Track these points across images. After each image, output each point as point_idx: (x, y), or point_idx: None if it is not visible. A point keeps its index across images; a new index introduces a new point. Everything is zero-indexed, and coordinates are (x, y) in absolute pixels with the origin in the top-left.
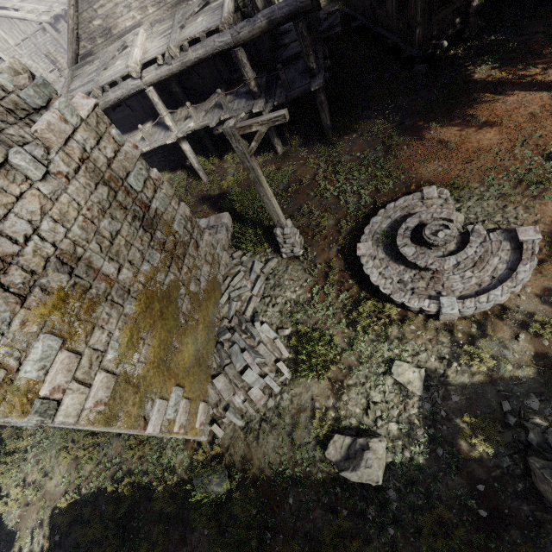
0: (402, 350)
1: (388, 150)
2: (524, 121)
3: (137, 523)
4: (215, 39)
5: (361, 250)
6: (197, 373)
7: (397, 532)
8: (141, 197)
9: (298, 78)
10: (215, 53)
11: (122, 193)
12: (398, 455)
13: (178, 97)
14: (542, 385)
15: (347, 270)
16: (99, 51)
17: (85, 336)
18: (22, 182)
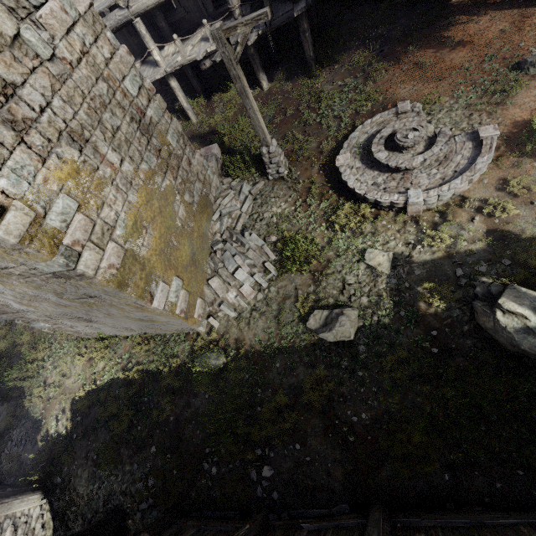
0: (374, 242)
1: (368, 76)
2: (495, 38)
3: (147, 399)
4: None
5: (340, 161)
6: (193, 272)
7: (365, 373)
8: (137, 103)
9: (282, 7)
10: None
11: (119, 94)
12: (367, 320)
13: (165, 32)
14: (491, 253)
15: (327, 183)
16: None
17: (97, 209)
18: (34, 58)
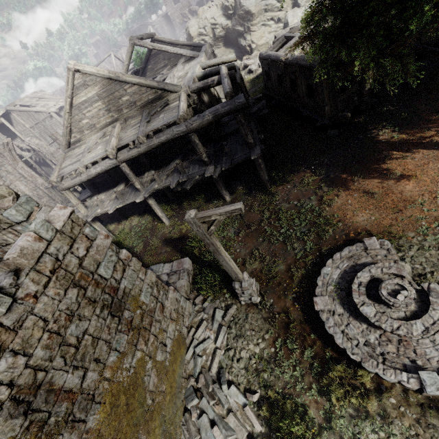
0: (388, 433)
1: (321, 199)
2: (437, 174)
3: None
4: (173, 129)
5: (319, 305)
6: None
7: None
8: (111, 283)
9: (239, 149)
10: (173, 138)
11: (91, 287)
12: None
13: (146, 164)
14: None
15: (306, 321)
16: (86, 138)
17: None
18: None
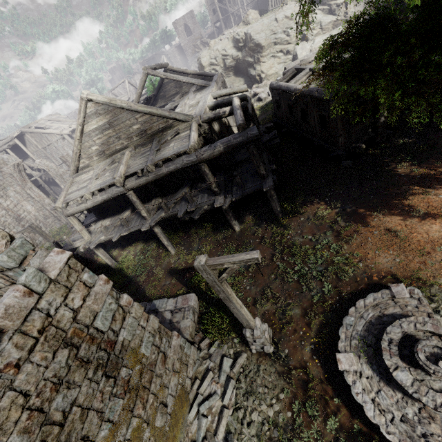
0: None
1: (338, 235)
2: None
3: None
4: (183, 159)
5: (343, 364)
6: None
7: None
8: (108, 336)
9: (250, 179)
10: (183, 168)
11: (85, 345)
12: None
13: (153, 191)
14: None
15: (327, 381)
16: (94, 164)
17: None
18: None
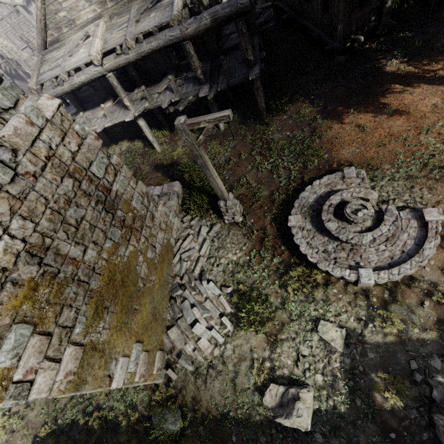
0: (326, 310)
1: (313, 131)
2: (428, 111)
3: None
4: (166, 33)
5: (292, 222)
6: (154, 327)
7: None
8: (103, 183)
9: (238, 68)
10: (166, 46)
11: (85, 182)
12: (323, 403)
13: (135, 79)
14: (443, 347)
15: (279, 237)
16: (65, 38)
17: (55, 317)
18: None
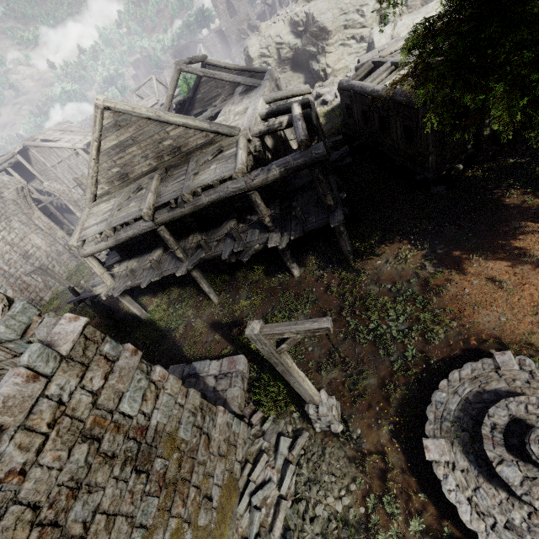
0: None
1: (425, 284)
2: None
3: None
4: (228, 185)
5: (432, 453)
6: None
7: None
8: (137, 421)
9: (314, 211)
10: (228, 197)
11: (109, 435)
12: None
13: (190, 225)
14: None
15: (410, 471)
16: (116, 190)
17: None
18: None
